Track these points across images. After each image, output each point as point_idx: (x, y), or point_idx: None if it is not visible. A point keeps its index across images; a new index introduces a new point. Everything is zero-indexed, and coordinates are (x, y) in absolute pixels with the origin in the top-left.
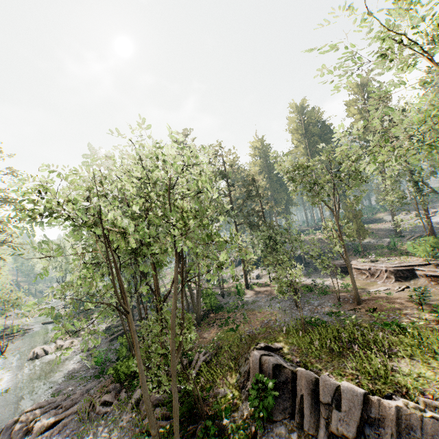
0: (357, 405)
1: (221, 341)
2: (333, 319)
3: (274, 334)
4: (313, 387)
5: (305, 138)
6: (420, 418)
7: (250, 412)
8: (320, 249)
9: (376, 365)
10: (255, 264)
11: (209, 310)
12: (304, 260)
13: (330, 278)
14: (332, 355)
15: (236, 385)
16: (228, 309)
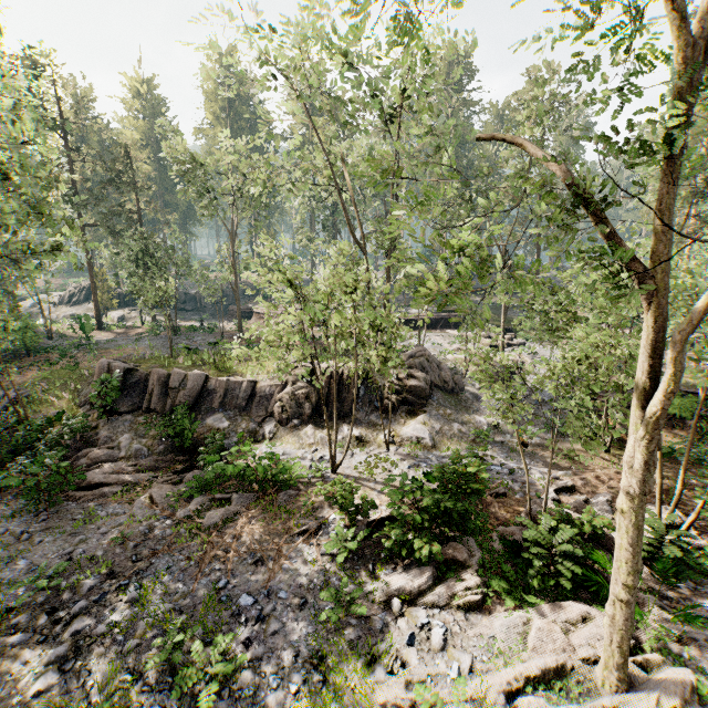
0: (200, 382)
1: (48, 380)
2: (209, 349)
3: (134, 360)
4: (166, 379)
5: (228, 117)
6: (242, 383)
7: (93, 418)
8: (224, 290)
9: (226, 363)
10: (119, 302)
11: (21, 354)
12: (201, 303)
13: (225, 322)
14: (194, 365)
15: (75, 406)
16: (61, 350)
